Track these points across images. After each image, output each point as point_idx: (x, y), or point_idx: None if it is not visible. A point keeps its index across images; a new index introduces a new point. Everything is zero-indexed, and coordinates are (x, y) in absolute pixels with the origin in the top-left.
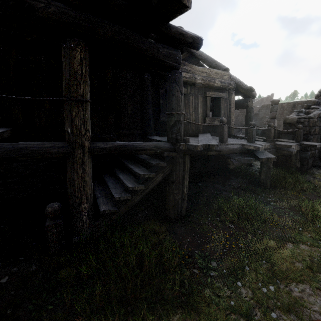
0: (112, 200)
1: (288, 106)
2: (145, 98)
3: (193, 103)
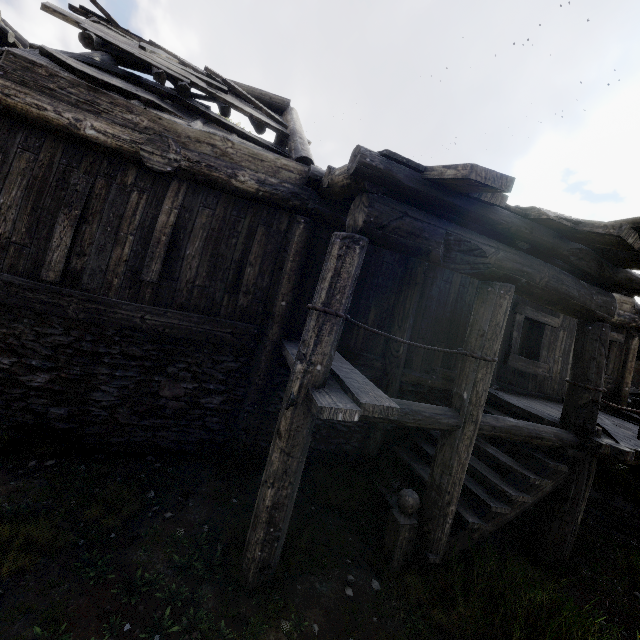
0: (466, 503)
1: None
2: None
3: (563, 343)
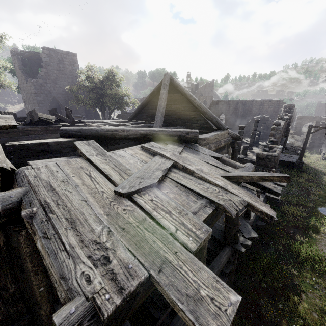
0: None
1: (233, 103)
2: None
3: None
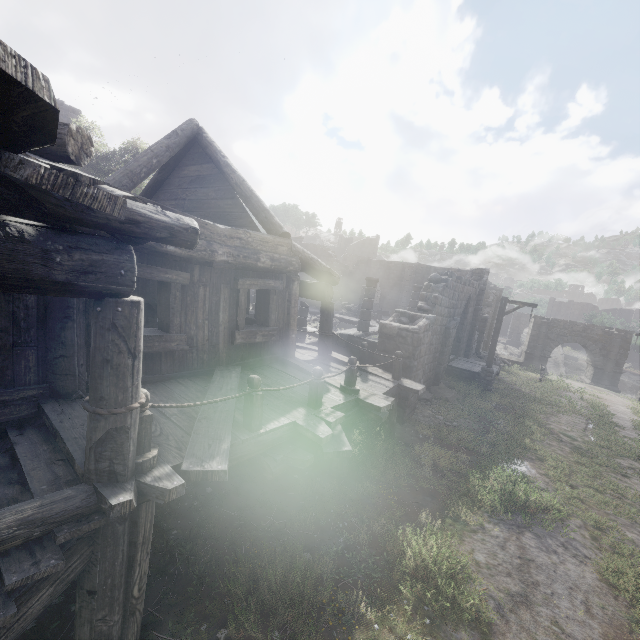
0: None
1: (396, 267)
2: (58, 302)
3: (208, 302)
